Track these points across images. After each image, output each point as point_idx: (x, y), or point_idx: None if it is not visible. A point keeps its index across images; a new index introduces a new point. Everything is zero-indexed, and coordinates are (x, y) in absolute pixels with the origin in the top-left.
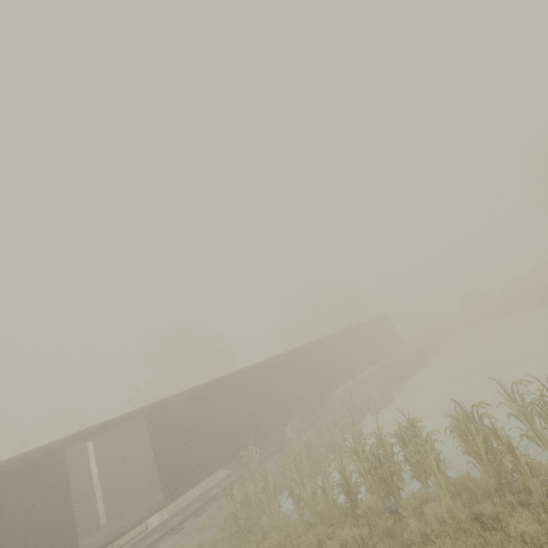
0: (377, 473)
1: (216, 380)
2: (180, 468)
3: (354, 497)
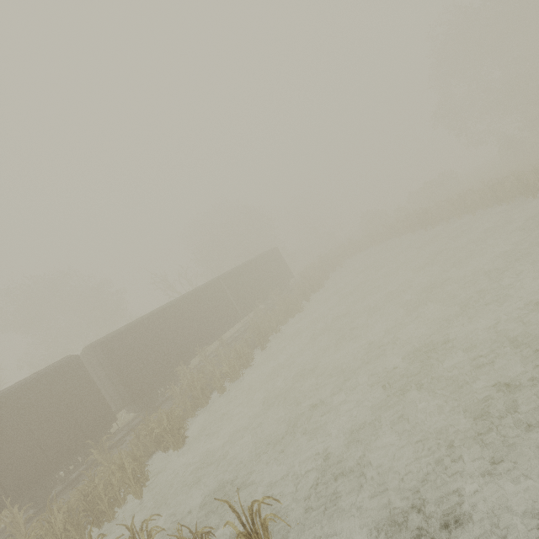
0: None
1: None
2: None
3: None
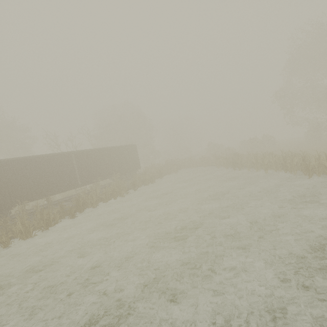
0: None
1: None
2: None
3: None
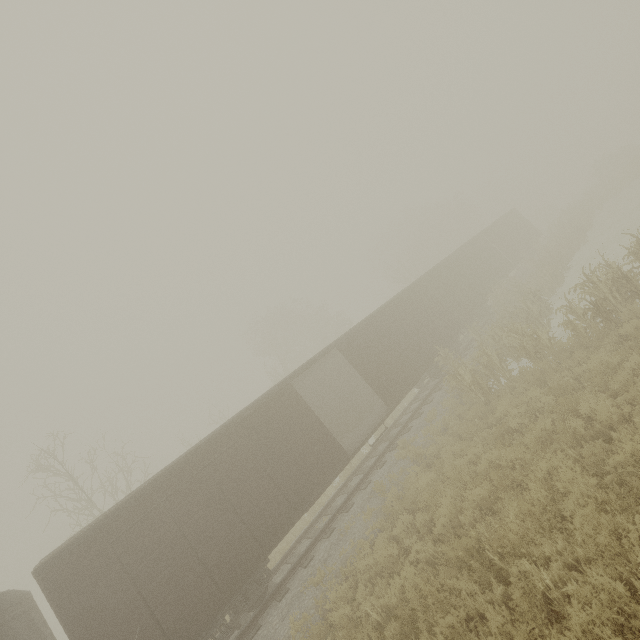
0: (621, 293)
1: (379, 308)
2: (388, 383)
3: (609, 315)
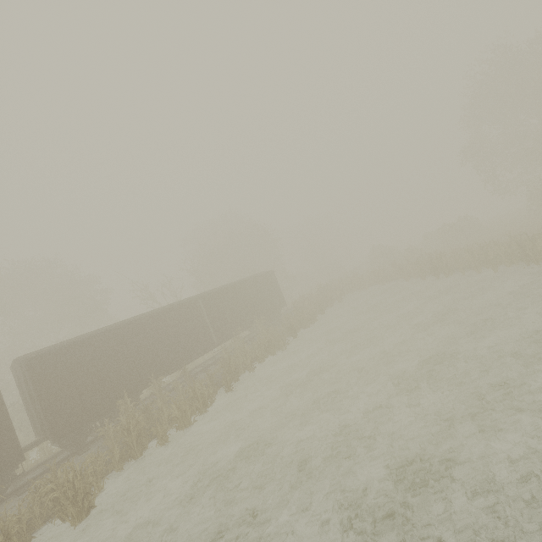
0: None
1: None
2: None
3: None
